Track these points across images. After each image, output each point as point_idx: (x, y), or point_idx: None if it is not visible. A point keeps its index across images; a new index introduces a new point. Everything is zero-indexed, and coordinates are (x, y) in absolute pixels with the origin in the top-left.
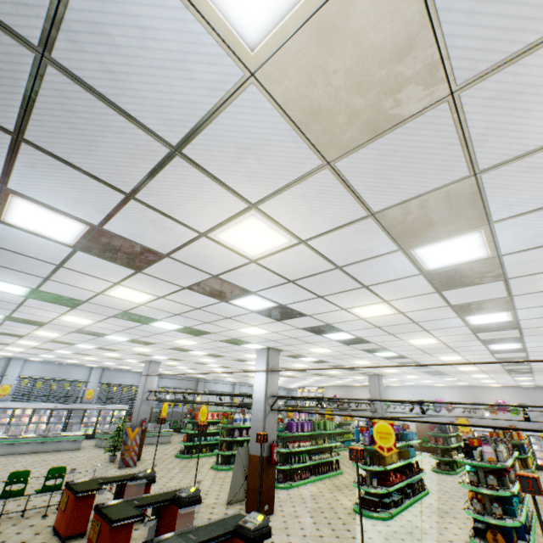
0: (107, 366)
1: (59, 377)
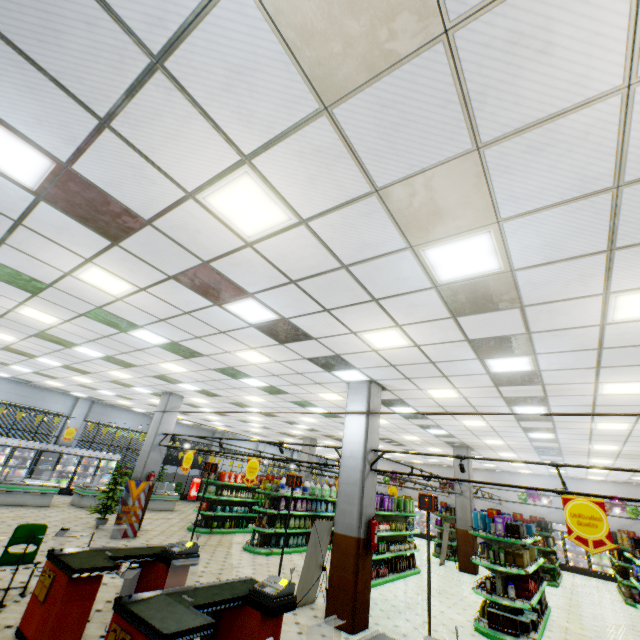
0: (100, 397)
1: (30, 405)
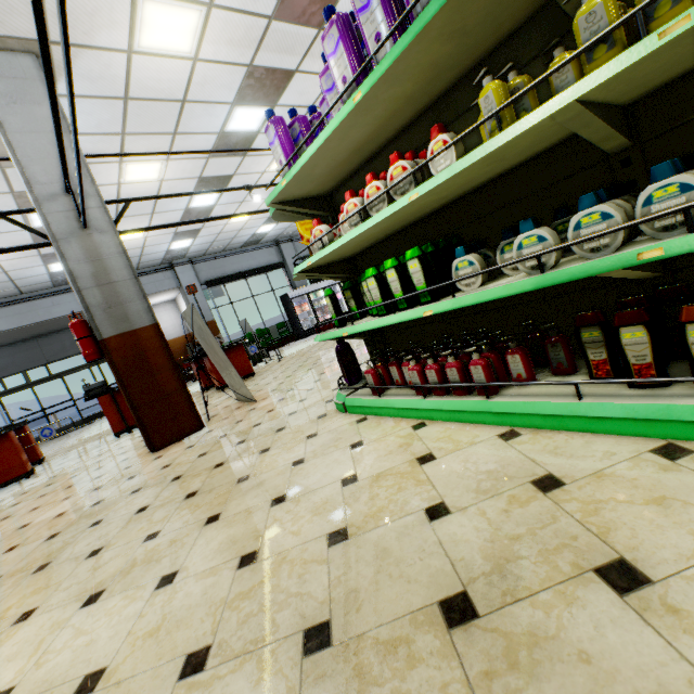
0: None
1: None
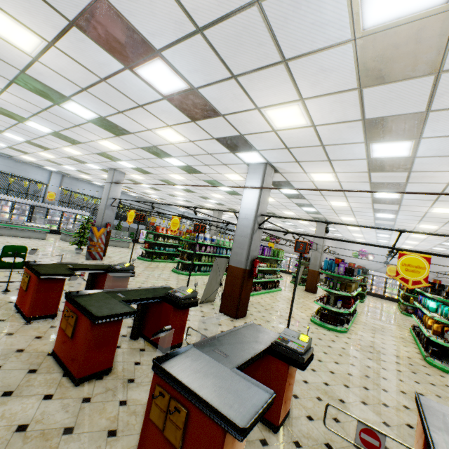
0: (67, 172)
1: (17, 174)
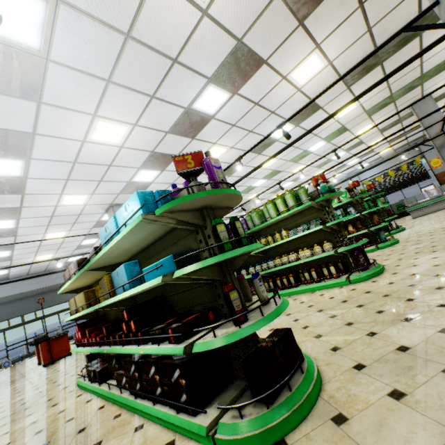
0: None
1: None
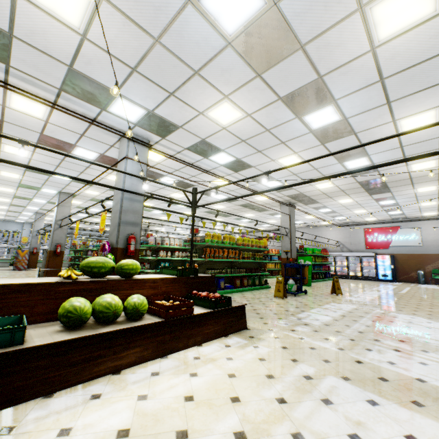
0: (30, 221)
1: None
